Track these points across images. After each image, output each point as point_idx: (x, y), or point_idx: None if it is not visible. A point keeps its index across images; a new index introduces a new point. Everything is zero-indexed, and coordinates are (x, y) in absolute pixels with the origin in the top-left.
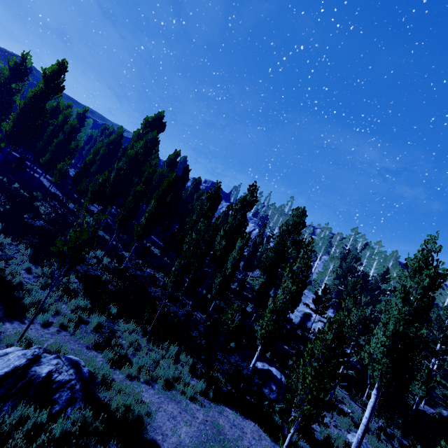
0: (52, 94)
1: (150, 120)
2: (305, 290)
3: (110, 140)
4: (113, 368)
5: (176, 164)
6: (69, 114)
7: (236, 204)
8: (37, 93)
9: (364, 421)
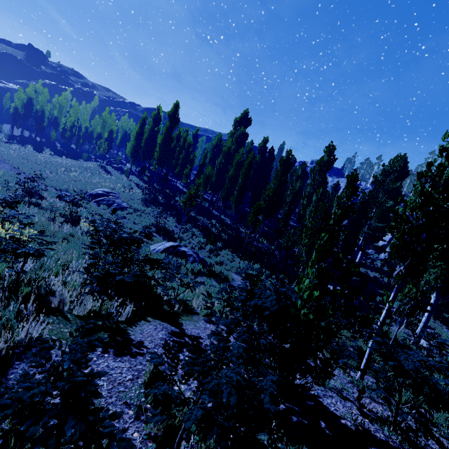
0: (174, 126)
1: (238, 120)
2: None
3: (213, 146)
4: (217, 265)
5: (266, 149)
6: (186, 136)
7: (313, 167)
8: (167, 129)
9: (423, 319)
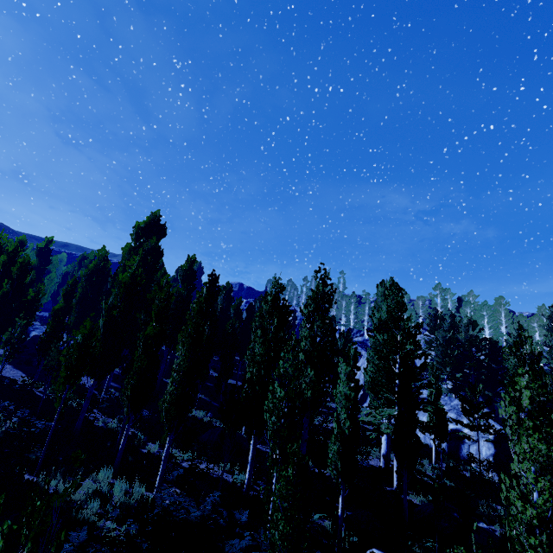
0: None
1: (142, 227)
2: (423, 391)
3: (89, 270)
4: None
5: (194, 274)
6: (16, 250)
7: (306, 304)
8: None
9: None
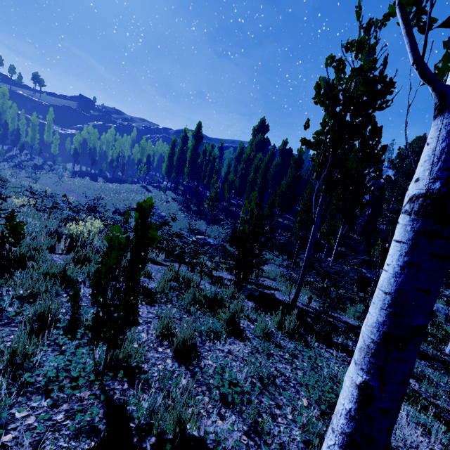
0: (199, 143)
1: (256, 129)
2: None
3: (236, 155)
4: None
5: (286, 151)
6: (211, 150)
7: None
8: (193, 146)
9: None
